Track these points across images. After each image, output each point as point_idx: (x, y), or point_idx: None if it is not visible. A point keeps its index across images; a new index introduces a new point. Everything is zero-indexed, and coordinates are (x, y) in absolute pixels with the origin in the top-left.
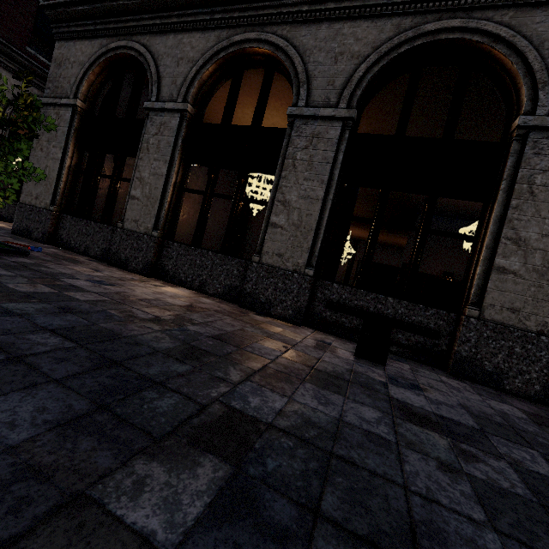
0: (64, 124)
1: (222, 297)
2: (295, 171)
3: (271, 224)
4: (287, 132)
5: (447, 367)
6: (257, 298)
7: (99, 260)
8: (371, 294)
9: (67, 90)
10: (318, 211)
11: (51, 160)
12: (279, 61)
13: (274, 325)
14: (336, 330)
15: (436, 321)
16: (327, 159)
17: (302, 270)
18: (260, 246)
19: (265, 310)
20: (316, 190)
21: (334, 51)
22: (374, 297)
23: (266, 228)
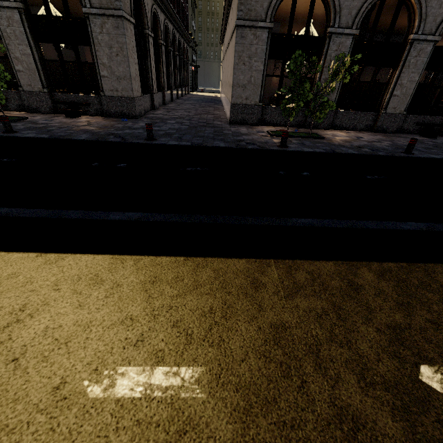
0: (262, 44)
1: (363, 130)
2: (408, 69)
3: (393, 95)
4: (408, 48)
5: (438, 134)
6: (382, 128)
7: (294, 127)
8: (422, 116)
9: (261, 14)
10: (414, 87)
11: (254, 72)
12: (410, 0)
13: (399, 136)
14: (407, 132)
15: (440, 121)
16: (423, 62)
17: (402, 113)
18: (385, 106)
19: (385, 131)
20: (415, 77)
21: (441, 1)
22: (423, 117)
23: (389, 97)
